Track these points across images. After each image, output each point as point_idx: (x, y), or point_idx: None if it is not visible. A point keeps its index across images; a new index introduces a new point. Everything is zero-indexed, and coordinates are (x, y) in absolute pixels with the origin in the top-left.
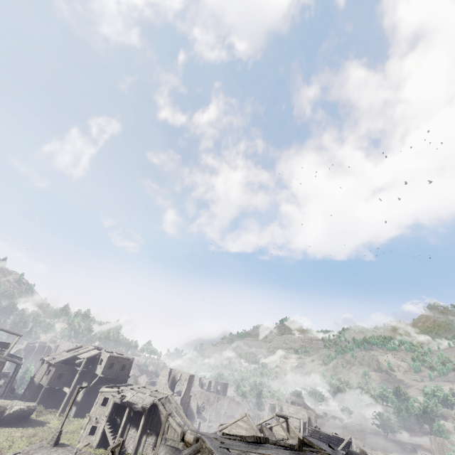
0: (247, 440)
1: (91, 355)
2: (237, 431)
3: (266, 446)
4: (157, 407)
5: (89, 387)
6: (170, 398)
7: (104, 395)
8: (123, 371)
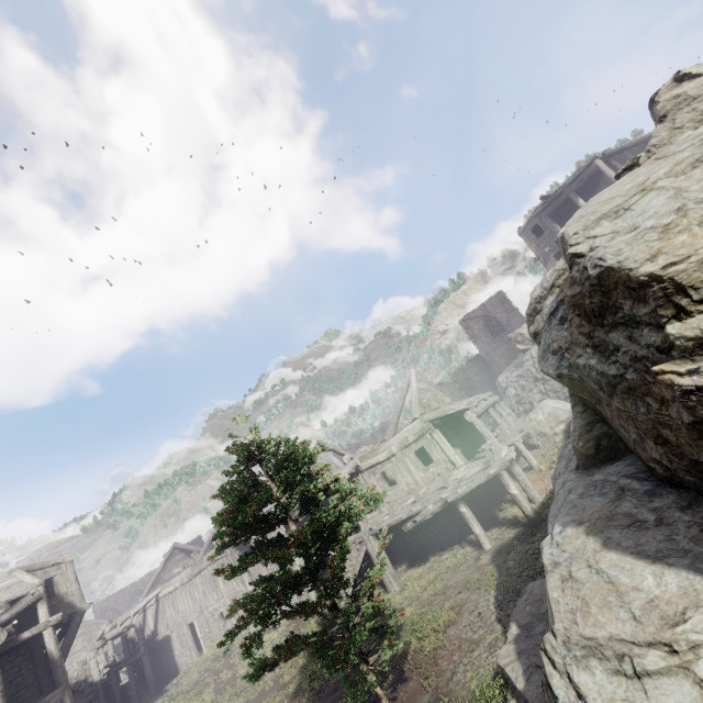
0: None
1: None
2: None
3: None
4: None
5: None
6: None
7: None
8: None
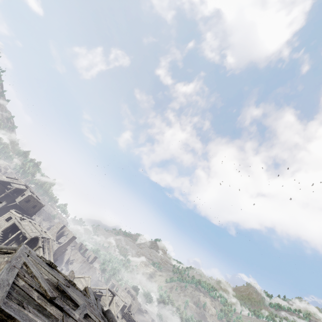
0: (46, 262)
1: (19, 188)
2: (77, 284)
3: (55, 271)
4: (38, 241)
5: (6, 206)
6: (51, 241)
7: (11, 215)
8: (33, 208)
